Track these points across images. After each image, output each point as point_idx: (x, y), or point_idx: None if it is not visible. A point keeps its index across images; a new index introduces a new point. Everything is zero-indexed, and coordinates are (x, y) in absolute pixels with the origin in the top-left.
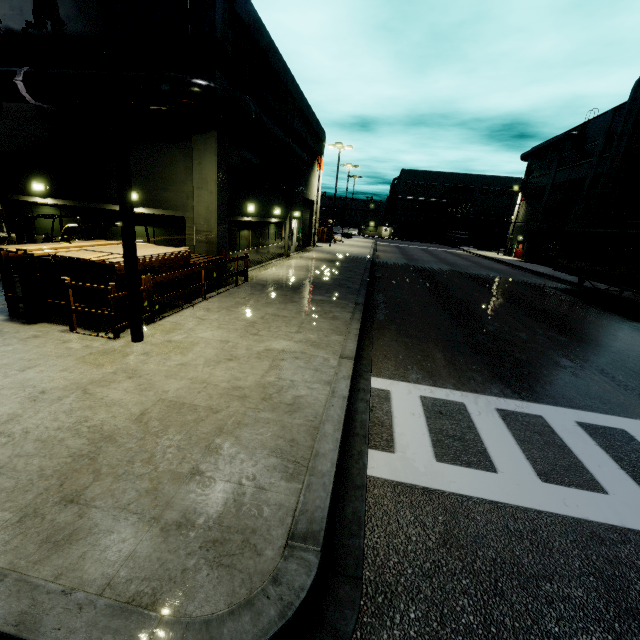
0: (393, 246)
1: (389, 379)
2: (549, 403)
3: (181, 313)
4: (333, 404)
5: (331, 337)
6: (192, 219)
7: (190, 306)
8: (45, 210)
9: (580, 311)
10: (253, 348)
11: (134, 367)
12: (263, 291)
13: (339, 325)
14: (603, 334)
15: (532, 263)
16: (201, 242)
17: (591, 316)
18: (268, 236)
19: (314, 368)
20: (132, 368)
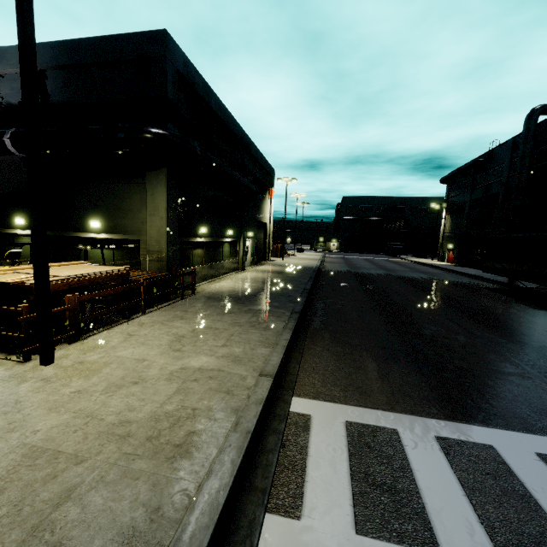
0: (339, 257)
1: (313, 399)
2: (499, 426)
3: (113, 329)
4: (231, 443)
5: (257, 350)
6: (146, 241)
7: (126, 321)
8: (24, 240)
9: (516, 310)
10: (168, 367)
11: (21, 398)
12: (206, 303)
13: (269, 336)
14: (544, 334)
15: (464, 267)
16: (153, 261)
17: (528, 315)
18: (222, 253)
19: (226, 390)
20: (17, 399)
